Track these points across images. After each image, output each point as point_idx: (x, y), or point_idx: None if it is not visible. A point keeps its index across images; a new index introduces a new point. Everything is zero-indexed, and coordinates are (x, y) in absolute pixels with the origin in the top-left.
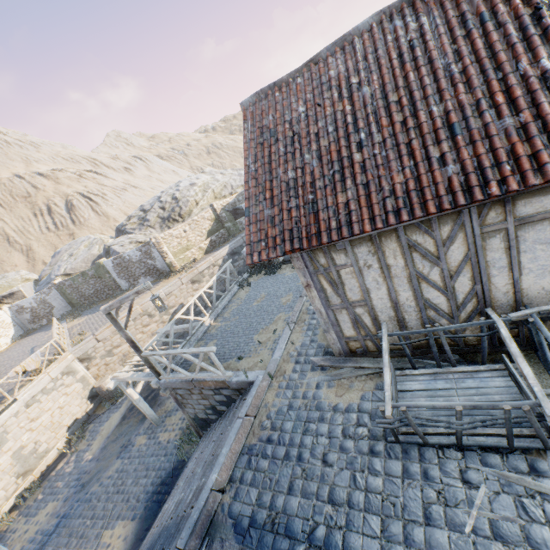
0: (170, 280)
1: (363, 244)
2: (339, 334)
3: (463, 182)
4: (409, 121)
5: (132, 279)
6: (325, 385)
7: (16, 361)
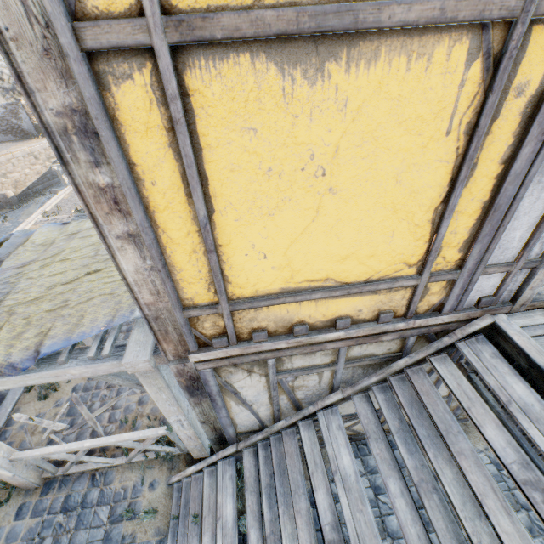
0: (45, 139)
1: None
2: None
3: None
4: None
5: None
6: None
7: None
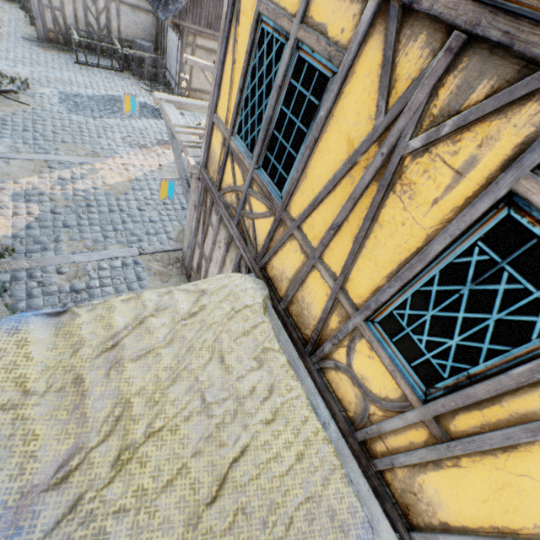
0: None
1: None
2: (45, 25)
3: None
4: None
5: None
6: (36, 47)
7: None
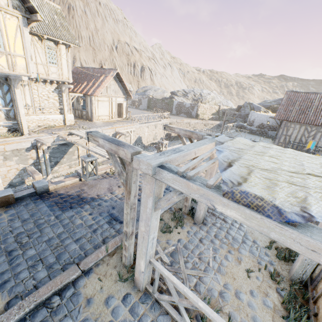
0: (197, 120)
1: (298, 125)
2: (279, 140)
3: (321, 123)
4: (319, 112)
5: (179, 112)
6: None
7: (139, 112)
